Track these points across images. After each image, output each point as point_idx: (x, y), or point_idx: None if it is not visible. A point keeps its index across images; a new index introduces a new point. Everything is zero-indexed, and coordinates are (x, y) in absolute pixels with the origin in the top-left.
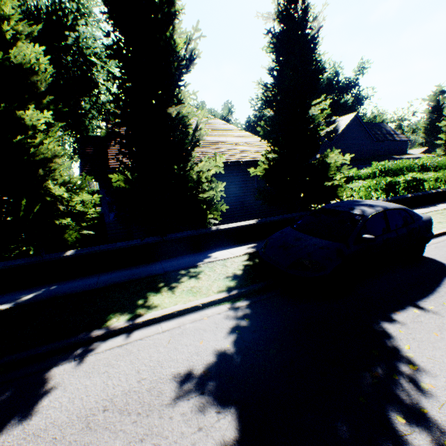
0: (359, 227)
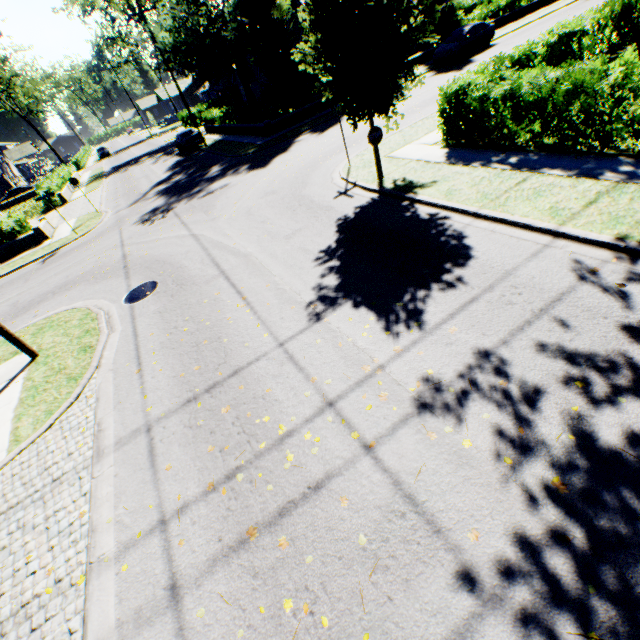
0: (466, 35)
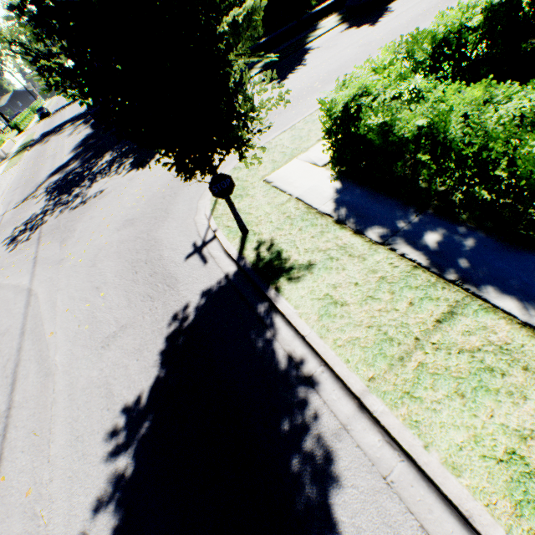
0: None
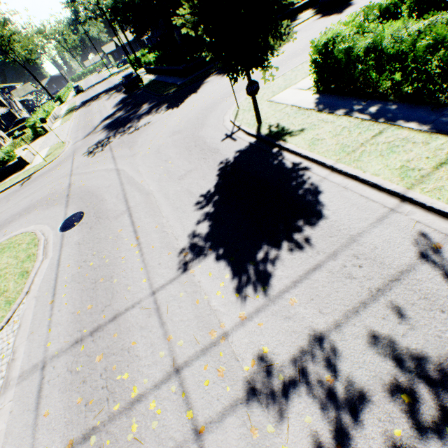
0: None
